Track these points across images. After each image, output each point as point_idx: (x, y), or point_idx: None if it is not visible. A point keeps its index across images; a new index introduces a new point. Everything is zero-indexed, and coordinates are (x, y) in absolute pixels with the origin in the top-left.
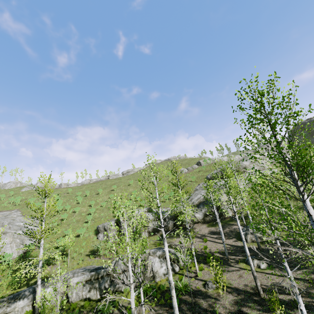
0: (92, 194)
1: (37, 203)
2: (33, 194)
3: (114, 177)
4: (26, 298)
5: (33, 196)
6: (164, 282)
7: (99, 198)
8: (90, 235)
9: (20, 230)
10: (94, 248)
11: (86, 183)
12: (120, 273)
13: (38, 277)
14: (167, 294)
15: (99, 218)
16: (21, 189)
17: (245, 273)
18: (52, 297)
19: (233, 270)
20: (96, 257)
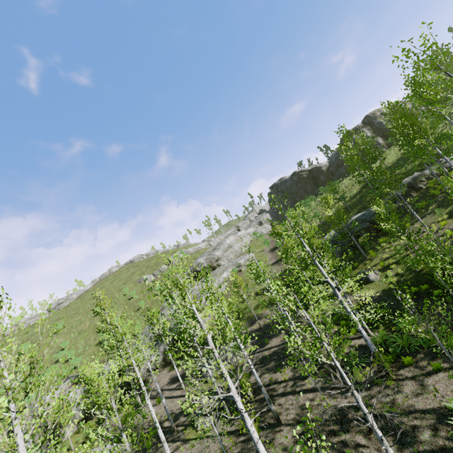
0: None
1: None
2: None
3: (30, 323)
4: None
5: None
6: None
7: None
8: None
9: None
10: None
11: None
12: None
13: None
14: None
15: None
16: None
17: (184, 448)
18: None
19: (173, 450)
20: None
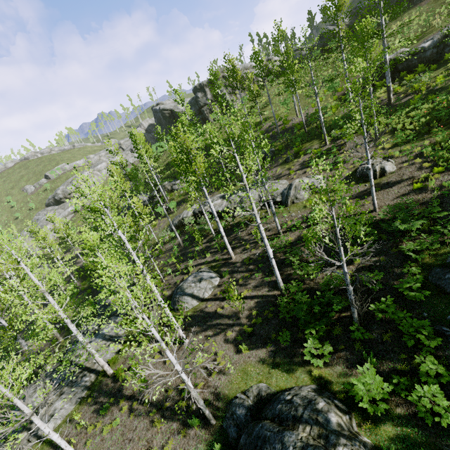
0: None
1: None
2: None
3: None
4: None
5: None
6: None
7: None
8: None
9: None
10: None
11: None
12: None
13: None
14: None
15: None
16: None
17: None
18: None
19: None
20: None
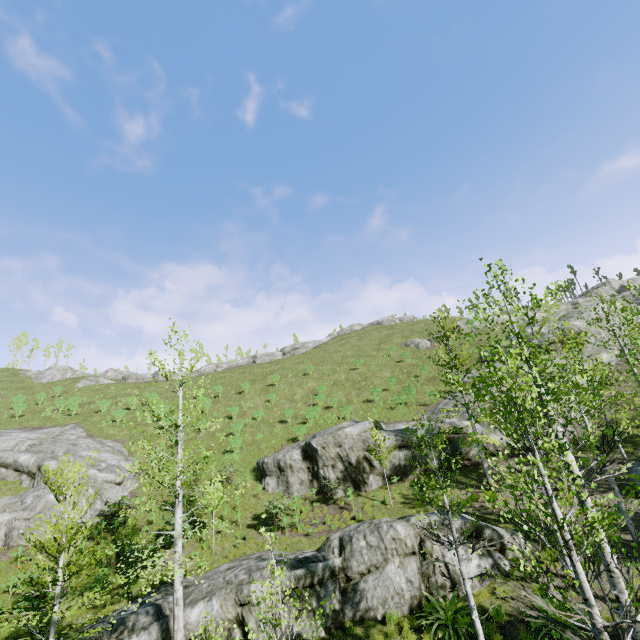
0: (229, 393)
1: (117, 410)
2: (101, 393)
3: (265, 360)
4: (144, 632)
5: (103, 397)
6: (487, 599)
7: (246, 403)
8: (244, 480)
9: (92, 467)
10: (272, 510)
11: (208, 372)
12: (363, 572)
13: (175, 581)
14: (524, 635)
15: (254, 443)
16: (75, 382)
17: None
18: (224, 635)
19: None
20: (273, 531)
